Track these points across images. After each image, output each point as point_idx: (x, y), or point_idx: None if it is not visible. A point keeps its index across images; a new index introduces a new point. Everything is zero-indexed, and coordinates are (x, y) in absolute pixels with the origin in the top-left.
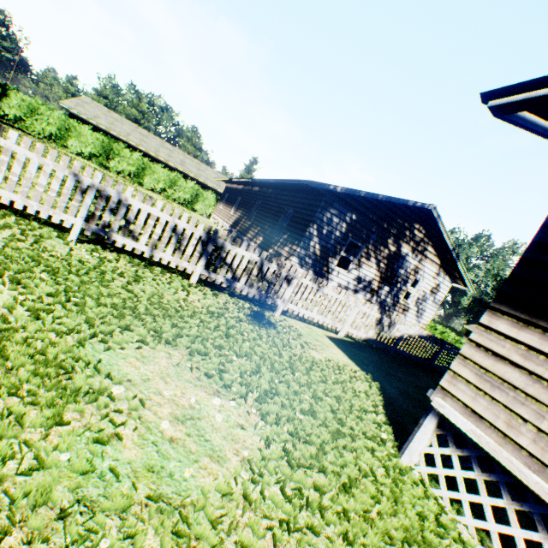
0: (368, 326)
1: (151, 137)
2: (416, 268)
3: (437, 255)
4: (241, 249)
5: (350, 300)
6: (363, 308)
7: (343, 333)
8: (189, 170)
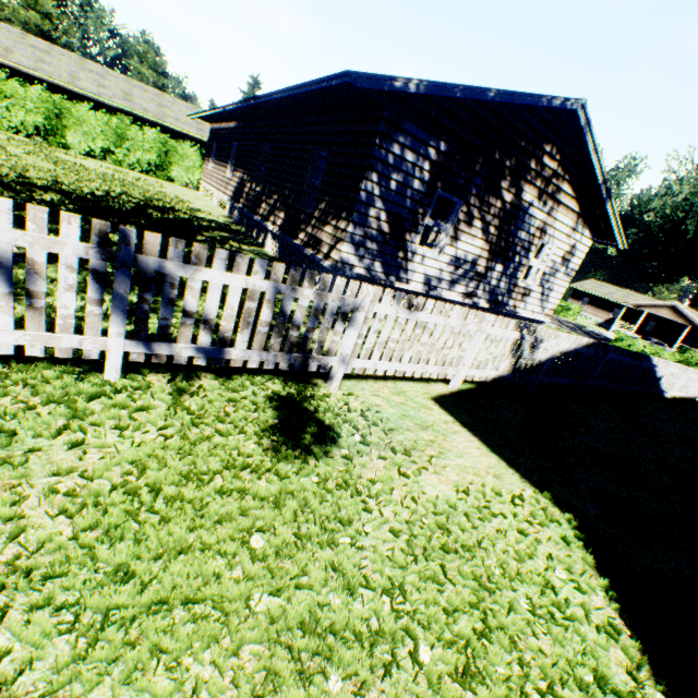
0: (499, 357)
1: (56, 52)
2: (544, 225)
3: (576, 197)
4: (213, 271)
5: (470, 323)
6: (492, 331)
7: (459, 381)
8: (143, 109)
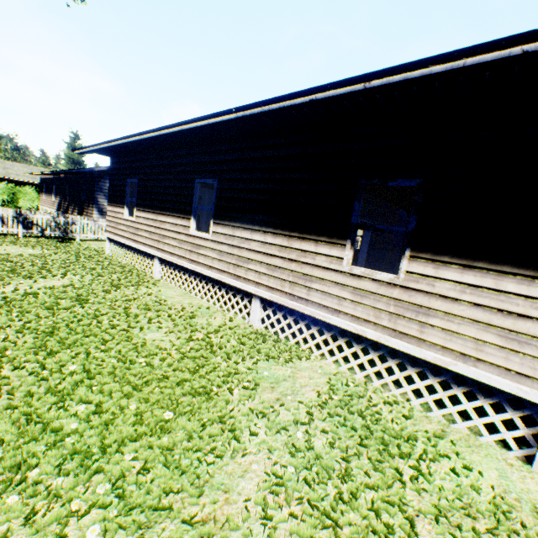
0: None
1: None
2: None
3: None
4: (39, 216)
5: None
6: None
7: None
8: None
